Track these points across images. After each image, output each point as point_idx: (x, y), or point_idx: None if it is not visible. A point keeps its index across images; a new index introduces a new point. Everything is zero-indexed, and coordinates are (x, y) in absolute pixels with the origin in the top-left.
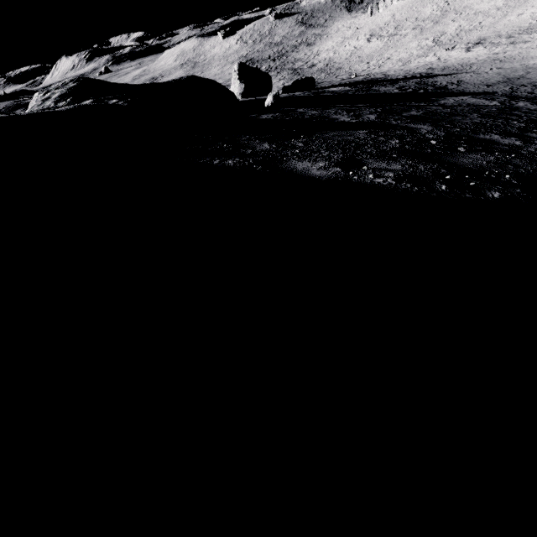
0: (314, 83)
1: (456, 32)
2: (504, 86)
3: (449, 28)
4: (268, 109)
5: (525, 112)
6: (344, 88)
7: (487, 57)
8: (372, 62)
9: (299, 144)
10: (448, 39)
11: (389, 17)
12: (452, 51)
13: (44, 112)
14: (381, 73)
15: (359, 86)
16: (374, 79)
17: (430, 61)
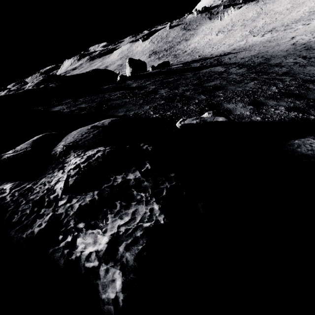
0: (169, 64)
1: (262, 25)
2: (249, 58)
3: (259, 23)
4: (117, 82)
5: (221, 74)
6: (179, 65)
7: (266, 40)
8: (215, 47)
9: (80, 99)
10: (257, 29)
11: (229, 20)
12: (255, 37)
13: (11, 93)
14: (211, 54)
15: (188, 63)
16: (202, 58)
17: (240, 44)
